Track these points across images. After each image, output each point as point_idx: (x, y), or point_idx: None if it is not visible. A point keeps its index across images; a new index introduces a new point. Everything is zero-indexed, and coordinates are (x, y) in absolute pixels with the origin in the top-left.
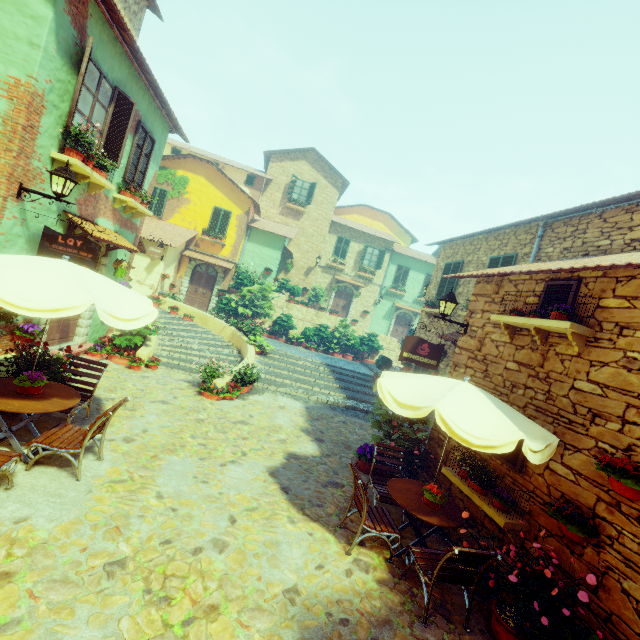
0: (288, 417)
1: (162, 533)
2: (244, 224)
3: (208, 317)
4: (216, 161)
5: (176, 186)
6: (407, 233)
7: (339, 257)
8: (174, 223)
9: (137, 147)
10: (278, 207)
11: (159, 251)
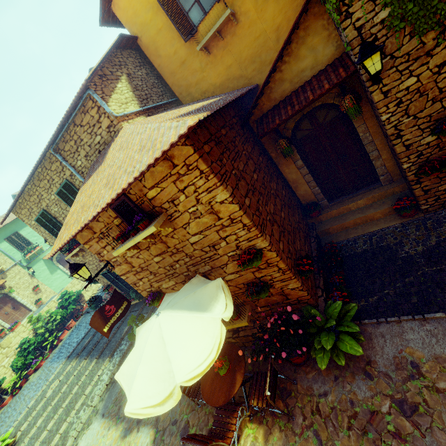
0: None
1: None
2: None
3: None
4: None
5: None
6: None
7: None
8: None
9: None
10: None
11: None
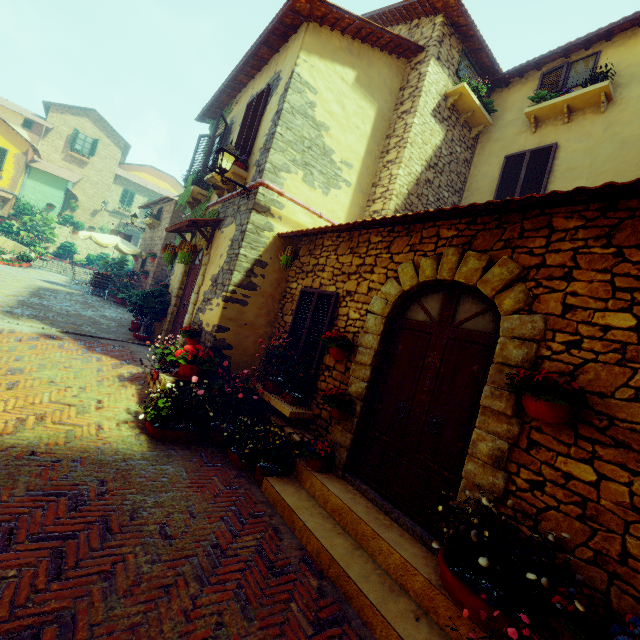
0: (56, 278)
1: None
2: (23, 163)
3: None
4: None
5: None
6: None
7: (126, 205)
8: None
9: None
10: (61, 153)
11: None
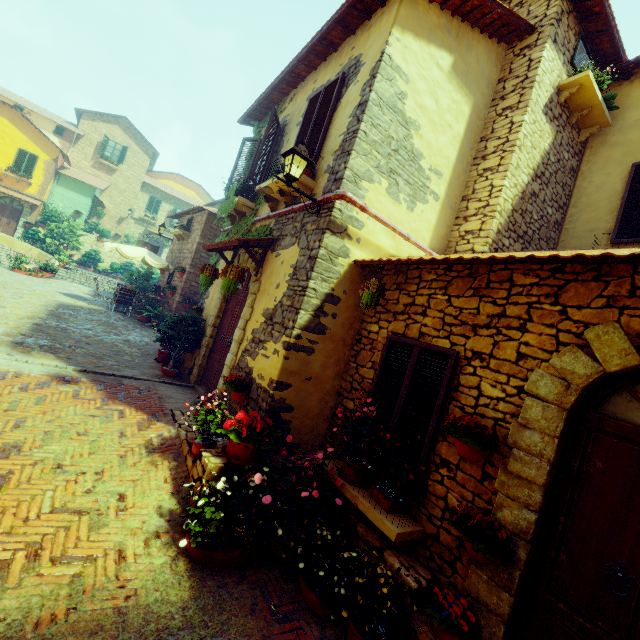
0: (78, 289)
1: (1, 283)
2: (52, 169)
3: (14, 240)
4: (21, 105)
5: None
6: None
7: (151, 213)
8: None
9: None
10: (90, 160)
11: None
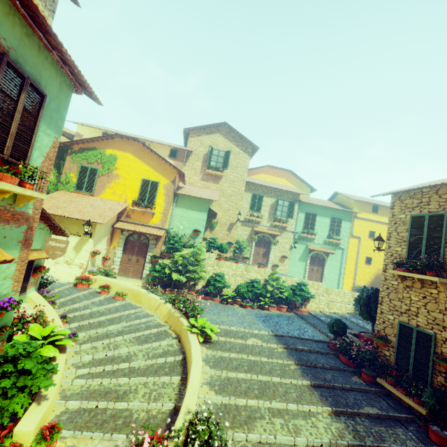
0: None
1: None
2: (171, 192)
3: (141, 293)
4: (142, 140)
5: (105, 164)
6: (306, 185)
7: (255, 211)
8: (105, 198)
9: (2, 96)
10: (199, 174)
11: (62, 245)
